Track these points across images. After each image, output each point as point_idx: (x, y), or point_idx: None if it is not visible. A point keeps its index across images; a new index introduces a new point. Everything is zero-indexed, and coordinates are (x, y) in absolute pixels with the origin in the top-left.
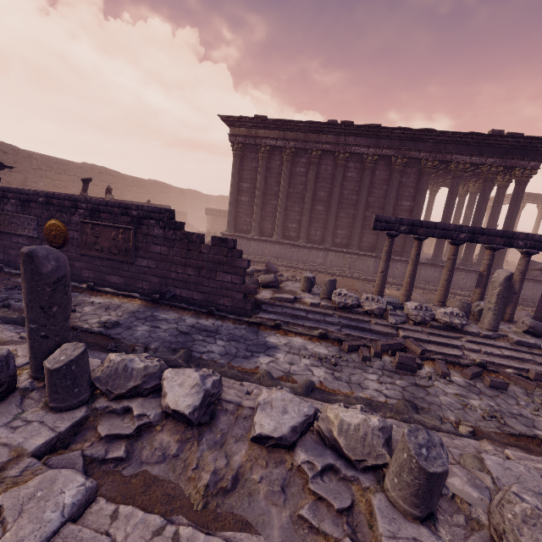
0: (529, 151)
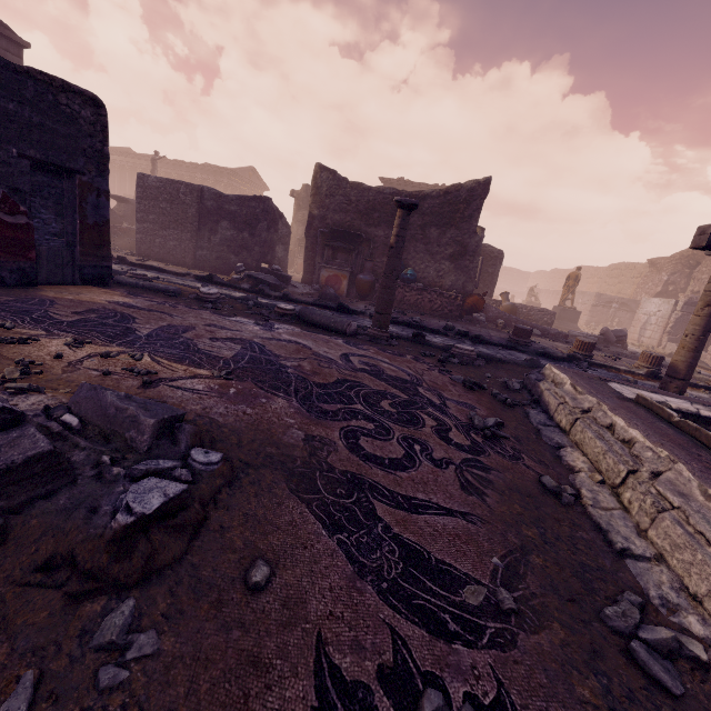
0: (223, 174)
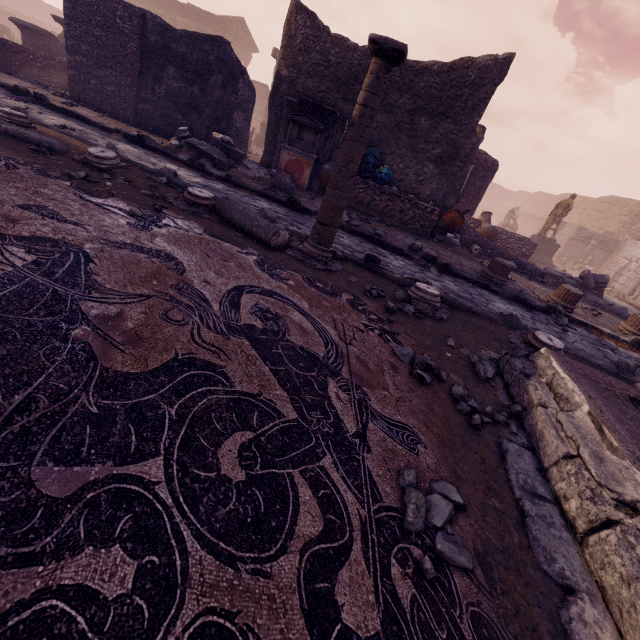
0: (207, 21)
